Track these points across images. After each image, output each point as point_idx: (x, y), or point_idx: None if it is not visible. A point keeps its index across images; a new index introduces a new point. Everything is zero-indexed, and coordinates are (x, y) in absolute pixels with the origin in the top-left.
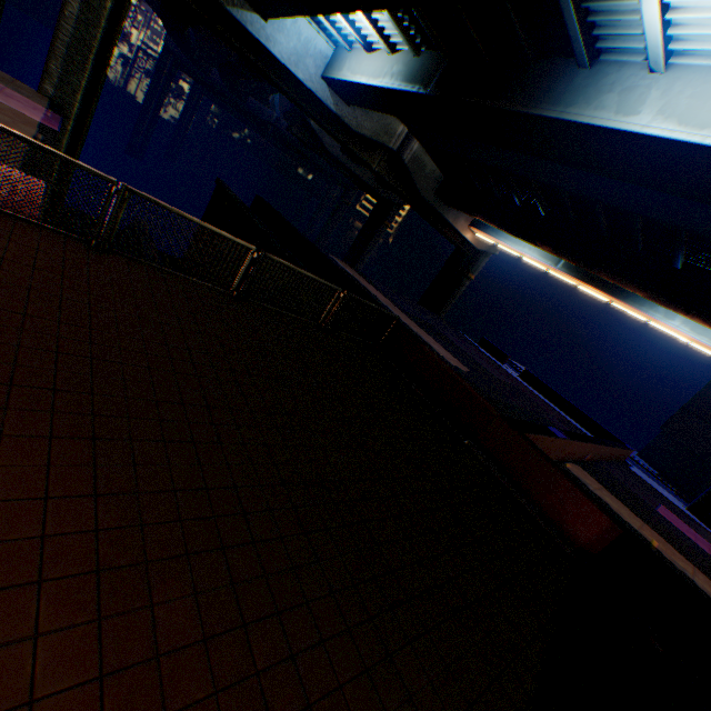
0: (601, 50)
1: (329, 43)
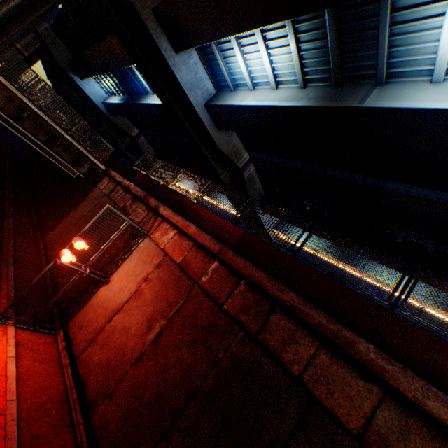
0: (149, 92)
1: (107, 94)
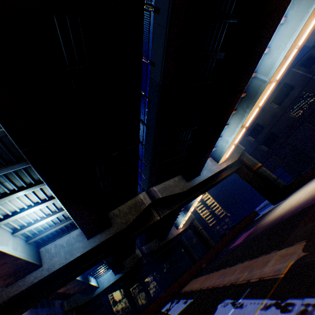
0: None
1: (110, 269)
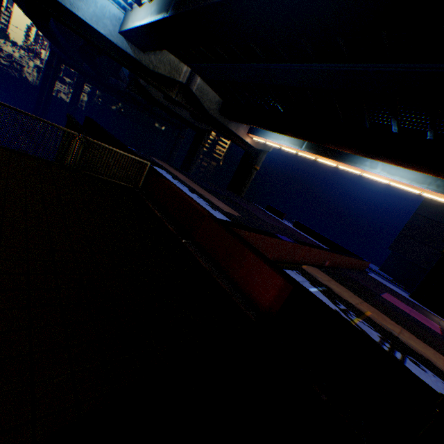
0: None
1: (120, 9)
